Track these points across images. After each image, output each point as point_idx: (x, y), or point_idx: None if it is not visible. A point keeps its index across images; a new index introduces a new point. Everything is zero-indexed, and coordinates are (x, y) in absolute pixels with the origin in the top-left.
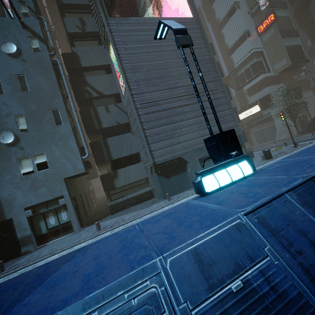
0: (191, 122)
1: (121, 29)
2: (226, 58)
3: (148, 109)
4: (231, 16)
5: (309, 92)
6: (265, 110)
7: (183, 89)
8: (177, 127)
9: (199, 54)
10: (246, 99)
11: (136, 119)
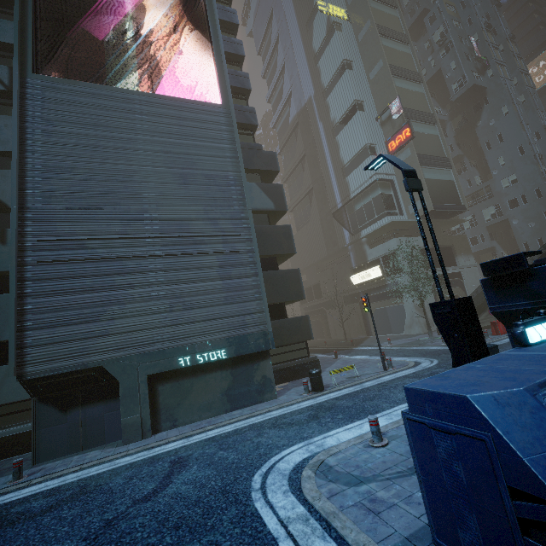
0: (154, 292)
1: (51, 98)
2: (340, 180)
3: (53, 253)
4: (350, 119)
5: (468, 258)
6: (390, 275)
7: (158, 225)
8: (115, 300)
9: (214, 167)
10: (365, 251)
11: (11, 272)
